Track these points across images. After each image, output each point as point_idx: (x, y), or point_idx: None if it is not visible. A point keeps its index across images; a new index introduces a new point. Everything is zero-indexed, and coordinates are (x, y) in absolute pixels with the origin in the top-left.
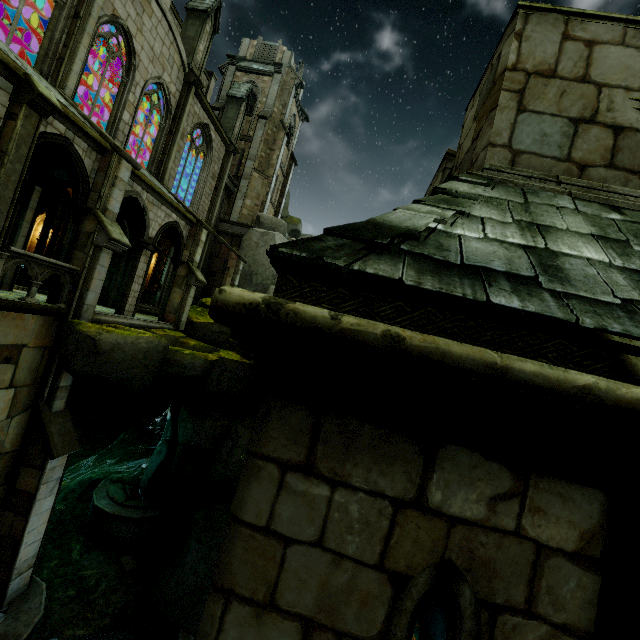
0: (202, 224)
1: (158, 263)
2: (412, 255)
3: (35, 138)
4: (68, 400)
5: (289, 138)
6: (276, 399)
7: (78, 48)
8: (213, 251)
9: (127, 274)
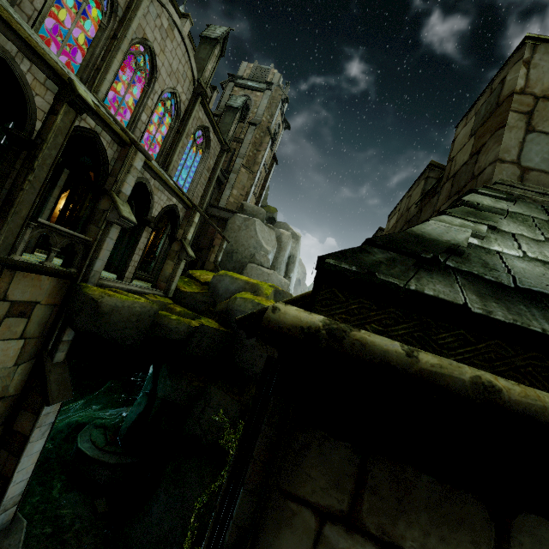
0: (196, 208)
1: (155, 237)
2: (461, 273)
3: (70, 130)
4: (68, 352)
5: (273, 142)
6: (315, 430)
7: (113, 62)
8: (202, 231)
9: (130, 246)
